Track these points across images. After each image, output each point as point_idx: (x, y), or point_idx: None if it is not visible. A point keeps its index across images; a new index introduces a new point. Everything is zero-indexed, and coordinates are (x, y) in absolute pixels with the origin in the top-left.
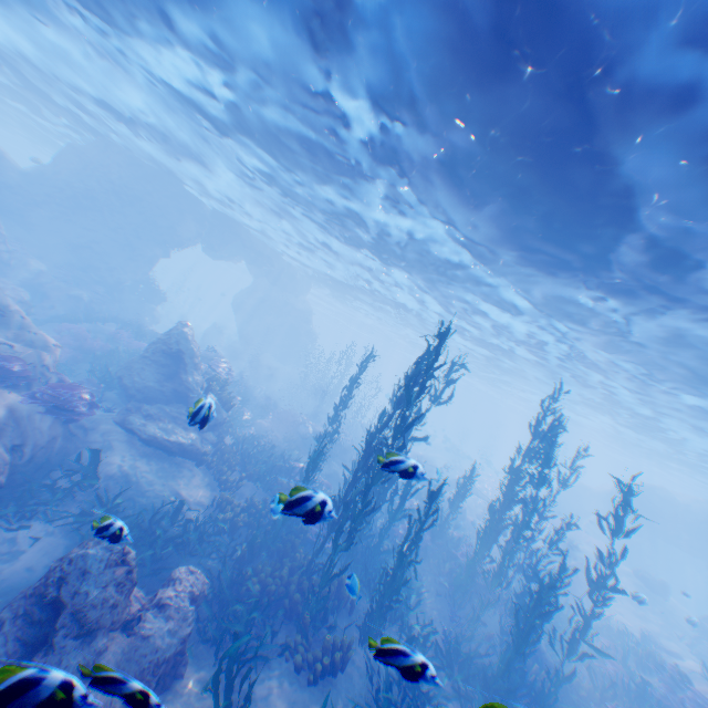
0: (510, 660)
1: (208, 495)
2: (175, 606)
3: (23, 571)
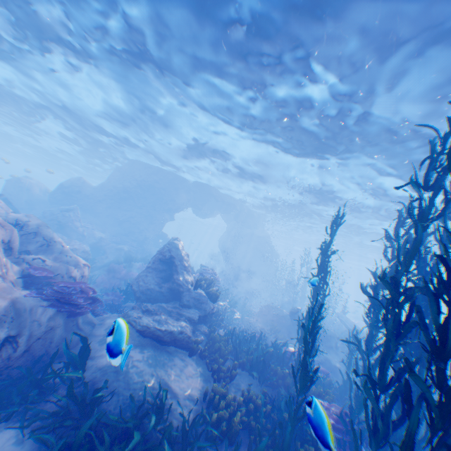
0: None
1: (200, 387)
2: None
3: None
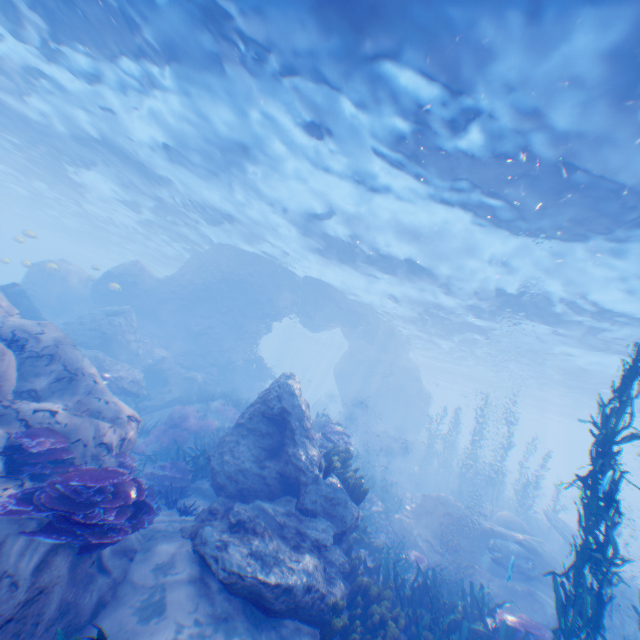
0: None
1: None
2: None
3: None
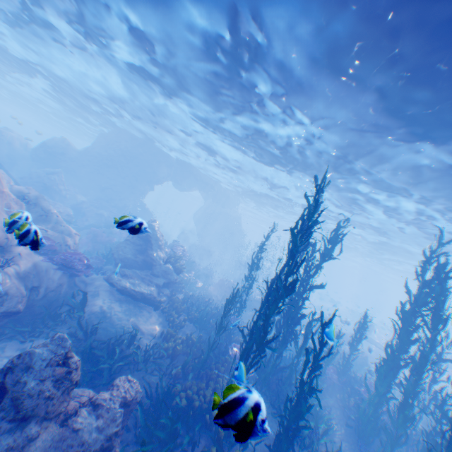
0: None
1: (159, 330)
2: (106, 407)
3: None
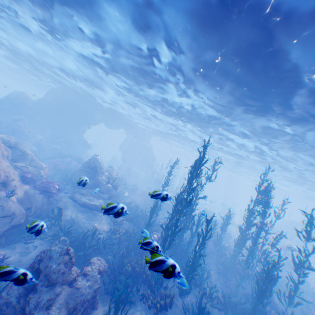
0: (256, 305)
1: (108, 227)
2: (91, 275)
3: (30, 260)
